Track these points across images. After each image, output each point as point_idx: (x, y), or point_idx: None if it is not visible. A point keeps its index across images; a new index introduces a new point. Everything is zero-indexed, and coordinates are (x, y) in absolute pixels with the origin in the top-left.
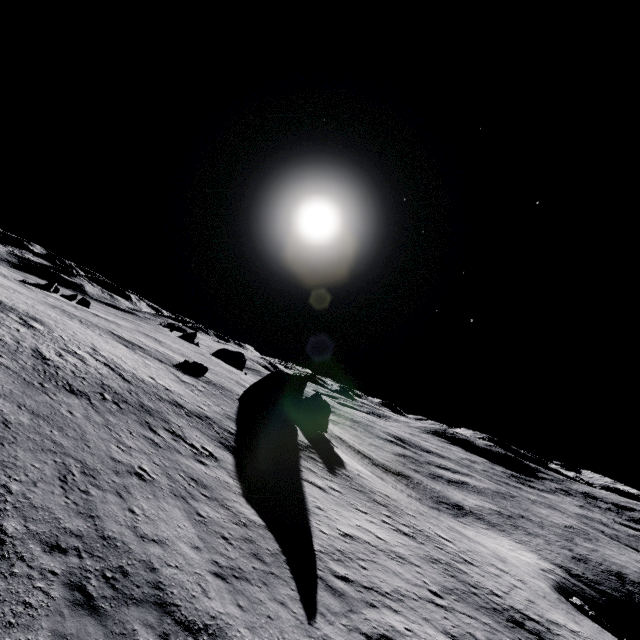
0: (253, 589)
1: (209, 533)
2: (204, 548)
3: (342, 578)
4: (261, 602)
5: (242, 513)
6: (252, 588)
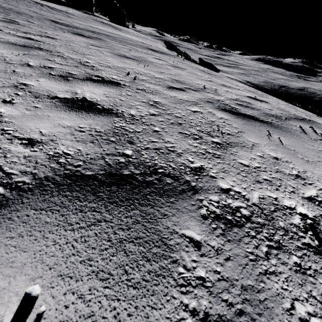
0: None
1: None
2: None
3: None
4: None
5: None
6: None
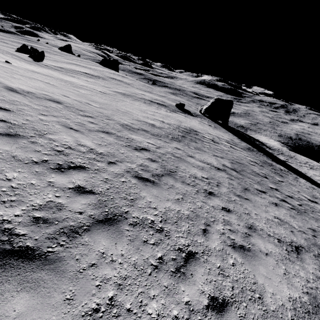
0: None
1: None
2: None
3: None
4: None
5: None
6: None
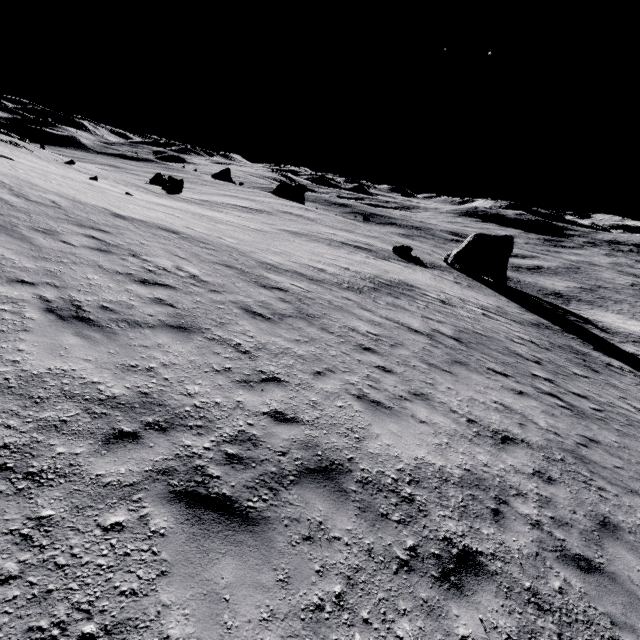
0: None
1: None
2: None
3: None
4: None
5: None
6: None
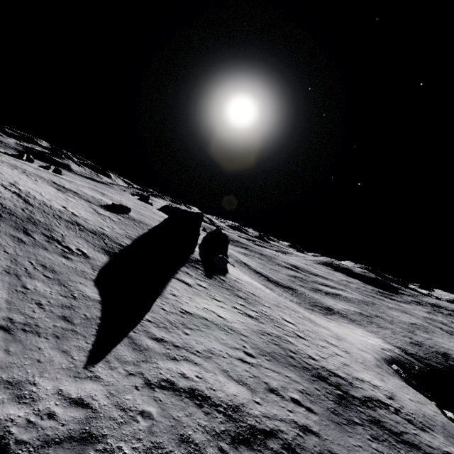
0: (38, 340)
1: (23, 299)
2: (5, 309)
3: (156, 339)
4: (38, 349)
5: (80, 291)
6: (37, 339)
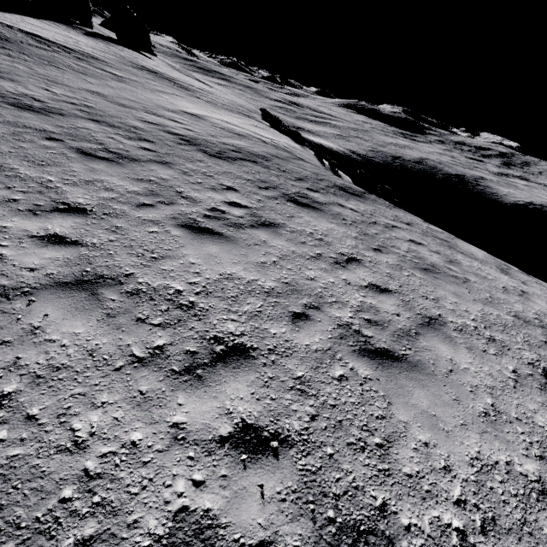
0: None
1: None
2: None
3: None
4: None
5: None
6: None
